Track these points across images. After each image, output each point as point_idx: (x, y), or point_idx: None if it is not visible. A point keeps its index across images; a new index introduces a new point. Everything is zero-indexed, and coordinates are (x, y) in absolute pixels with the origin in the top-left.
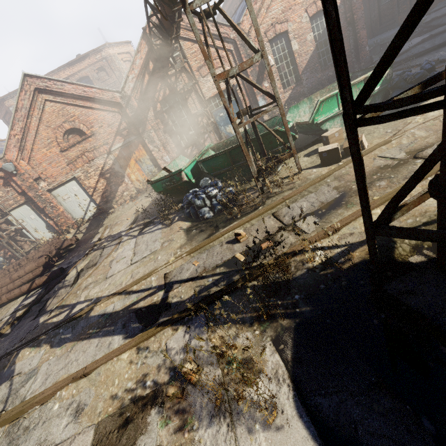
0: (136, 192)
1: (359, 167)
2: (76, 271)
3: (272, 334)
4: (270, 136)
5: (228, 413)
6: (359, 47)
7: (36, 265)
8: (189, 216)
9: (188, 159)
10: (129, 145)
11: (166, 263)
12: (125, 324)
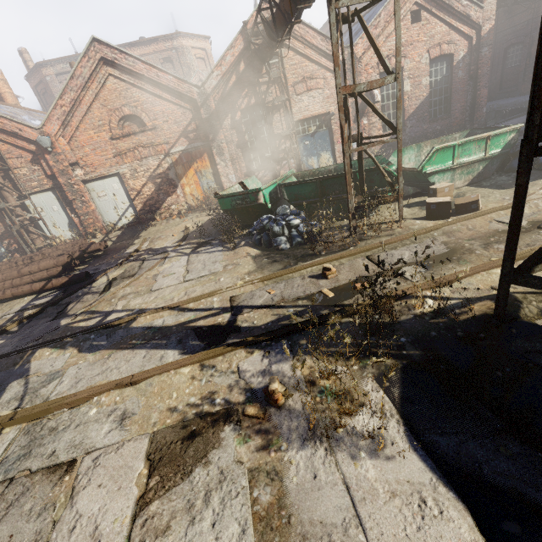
0: (186, 208)
1: (522, 201)
2: (107, 279)
3: (374, 371)
4: (373, 174)
5: (325, 438)
6: (476, 106)
7: (55, 263)
8: (258, 243)
9: (260, 183)
10: (193, 151)
11: (232, 285)
12: (181, 340)
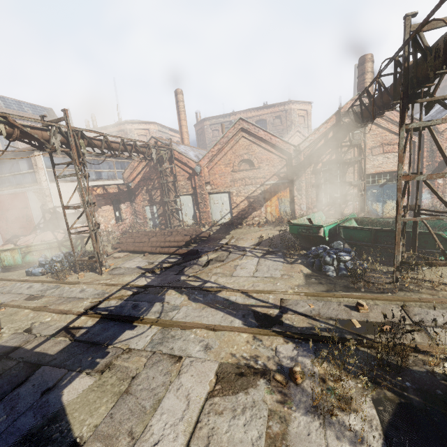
0: (264, 221)
1: None
2: (207, 258)
3: (373, 395)
4: (428, 237)
5: (322, 417)
6: None
7: (183, 239)
8: (311, 265)
9: (324, 217)
10: (280, 185)
11: (284, 291)
12: (244, 315)
